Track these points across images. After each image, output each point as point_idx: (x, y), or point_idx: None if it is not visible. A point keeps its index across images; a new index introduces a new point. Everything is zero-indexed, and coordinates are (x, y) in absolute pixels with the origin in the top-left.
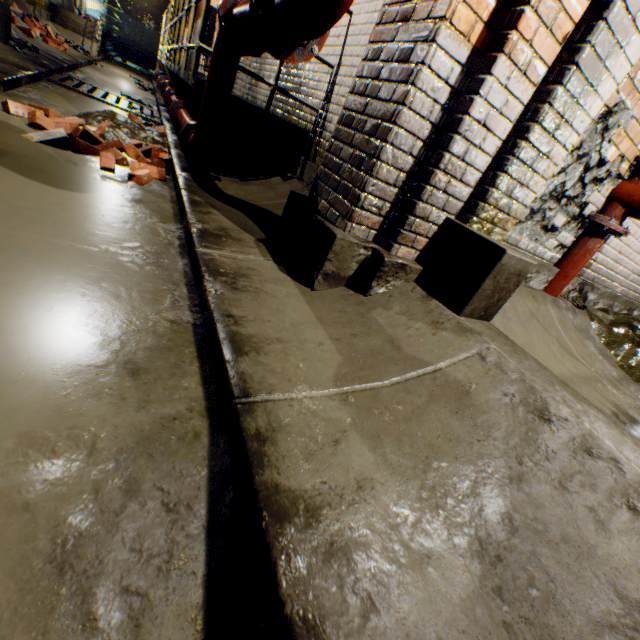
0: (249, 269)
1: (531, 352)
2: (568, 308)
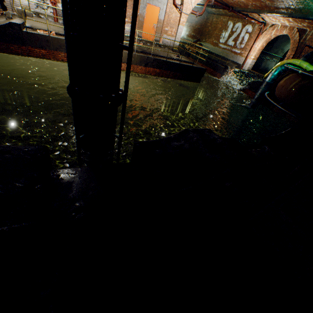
0: (1, 19)
1: (35, 24)
2: (60, 24)
